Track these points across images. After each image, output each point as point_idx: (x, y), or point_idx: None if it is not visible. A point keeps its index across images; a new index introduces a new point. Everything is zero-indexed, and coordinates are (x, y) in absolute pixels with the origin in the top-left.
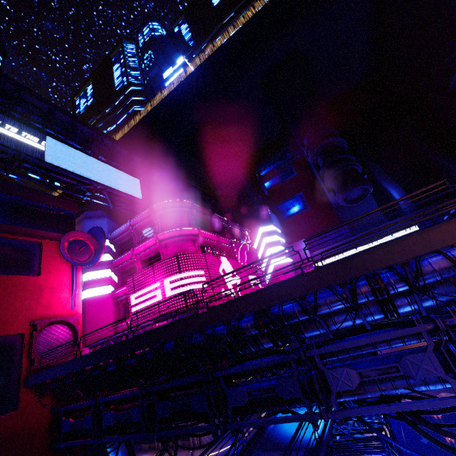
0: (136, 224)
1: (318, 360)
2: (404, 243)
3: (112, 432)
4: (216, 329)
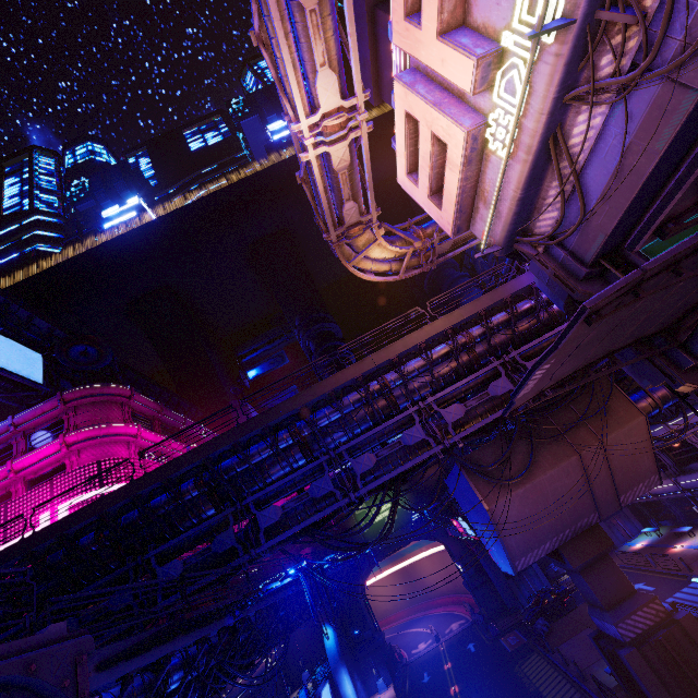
0: (25, 421)
1: (252, 505)
2: (303, 394)
3: None
4: (153, 500)
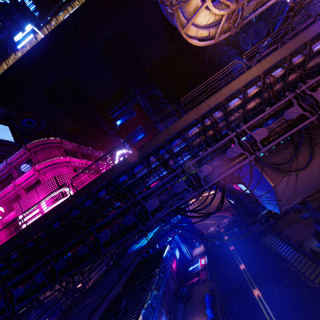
0: (12, 162)
1: (141, 200)
2: (162, 134)
3: (24, 301)
4: (85, 203)
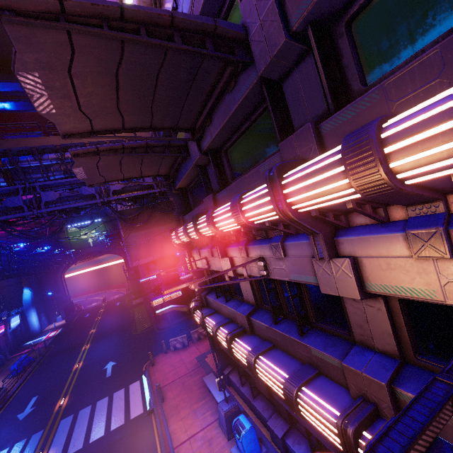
0: None
1: None
2: (9, 141)
3: None
4: None
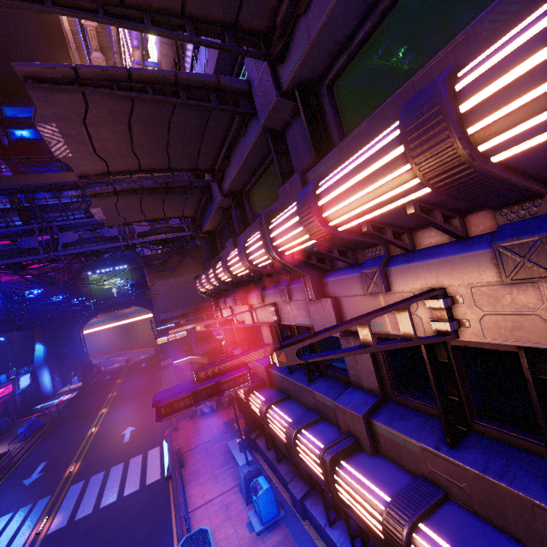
0: None
1: None
2: (27, 177)
3: None
4: None
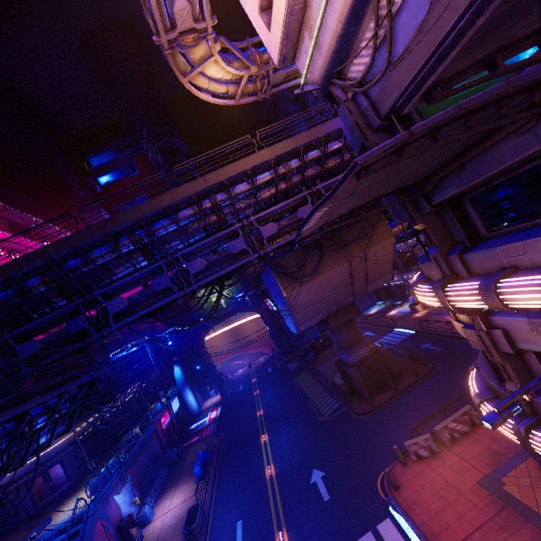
0: None
1: (101, 297)
2: (140, 207)
3: None
4: None
